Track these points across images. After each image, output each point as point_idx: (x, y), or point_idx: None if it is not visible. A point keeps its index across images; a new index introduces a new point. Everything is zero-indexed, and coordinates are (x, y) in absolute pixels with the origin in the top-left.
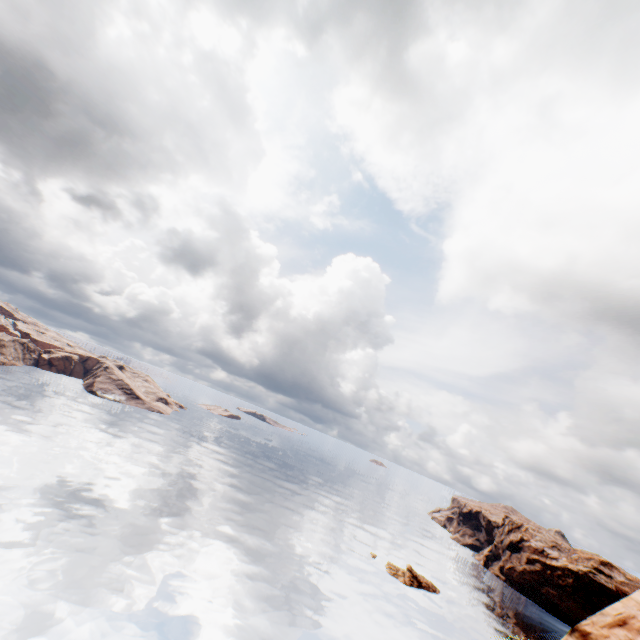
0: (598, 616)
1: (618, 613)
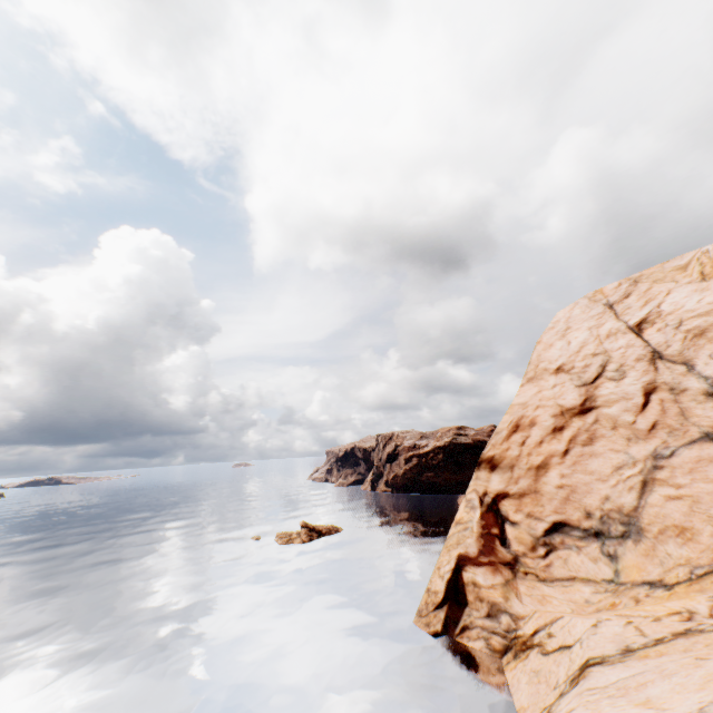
0: (495, 437)
1: (510, 423)
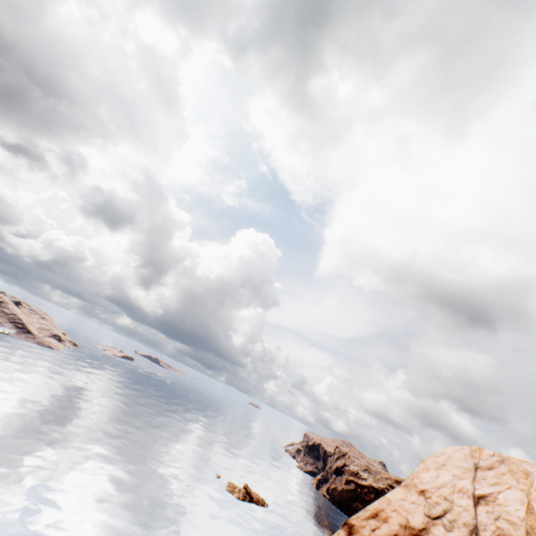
0: (362, 512)
1: (374, 508)
